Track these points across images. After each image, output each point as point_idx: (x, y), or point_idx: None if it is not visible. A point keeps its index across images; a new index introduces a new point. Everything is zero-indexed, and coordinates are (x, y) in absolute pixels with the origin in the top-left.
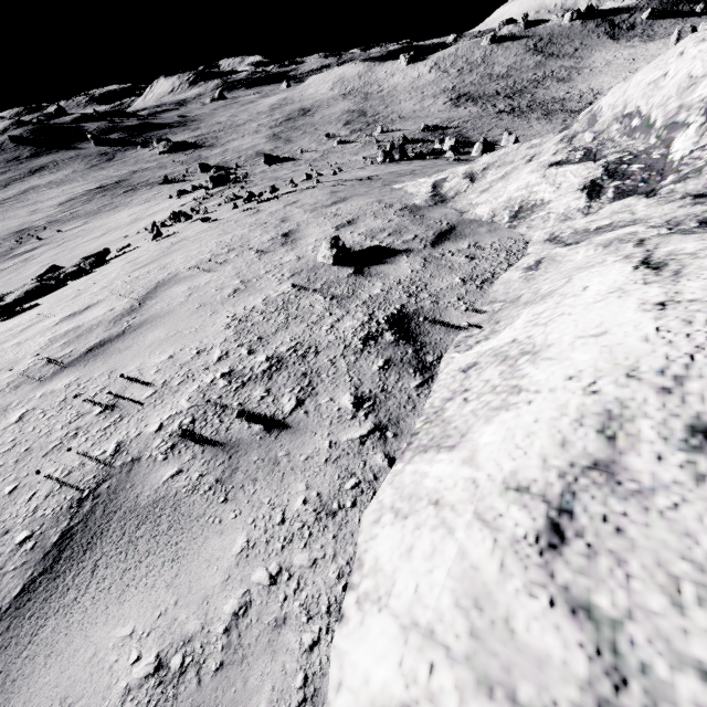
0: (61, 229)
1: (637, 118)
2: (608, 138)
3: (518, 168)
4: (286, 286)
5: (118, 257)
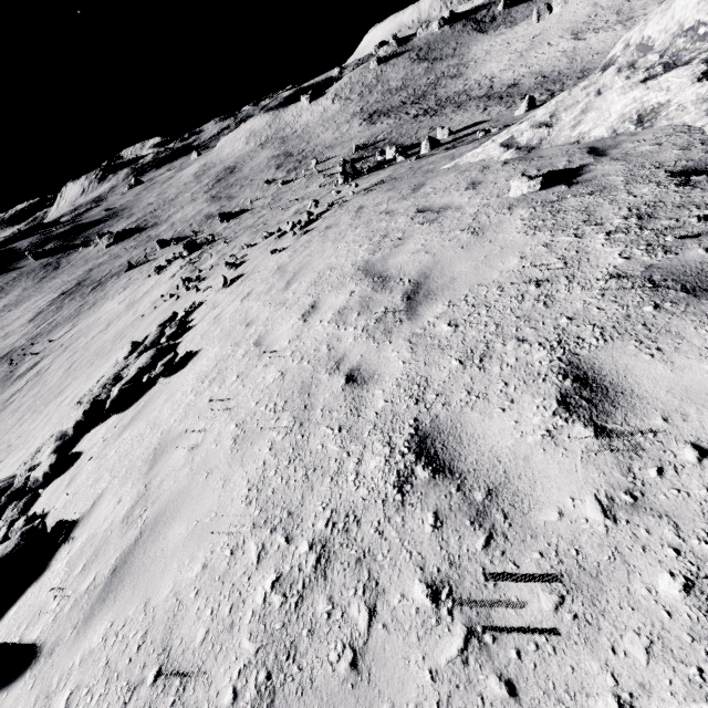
0: (51, 339)
1: (703, 27)
2: (678, 50)
3: (593, 101)
4: (523, 211)
5: (196, 313)
